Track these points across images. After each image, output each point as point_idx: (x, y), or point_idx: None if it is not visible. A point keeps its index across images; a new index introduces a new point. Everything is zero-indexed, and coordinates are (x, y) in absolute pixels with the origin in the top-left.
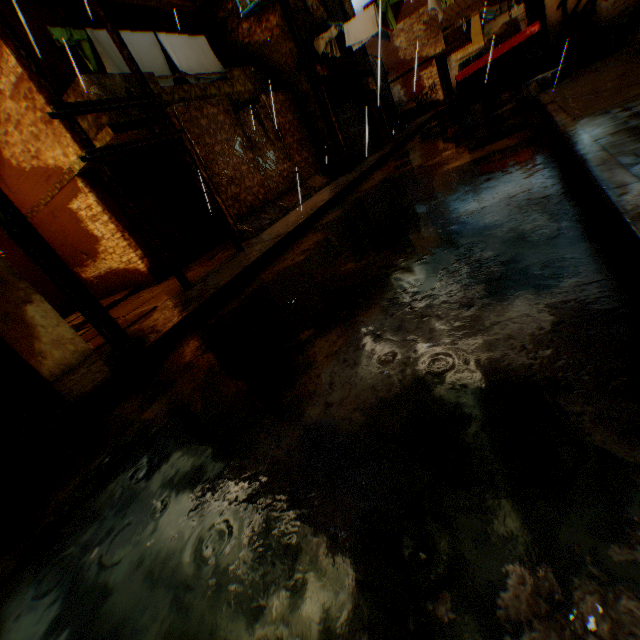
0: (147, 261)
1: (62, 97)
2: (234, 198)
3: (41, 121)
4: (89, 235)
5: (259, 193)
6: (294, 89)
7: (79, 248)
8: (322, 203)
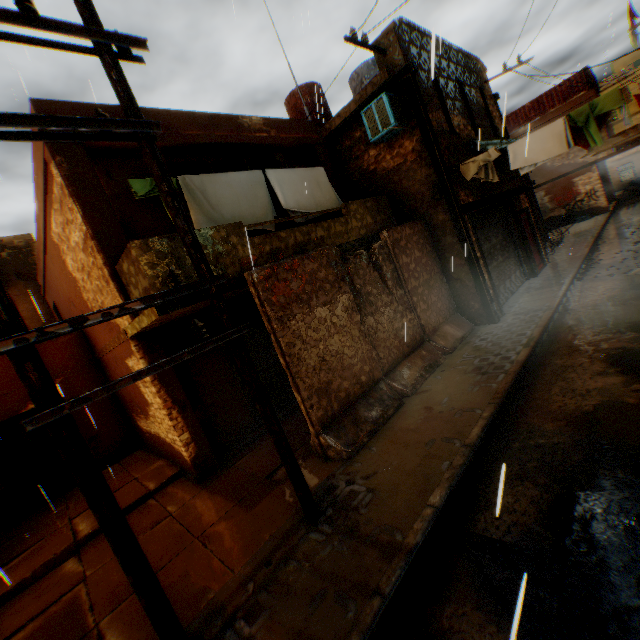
0: (193, 447)
1: (19, 318)
2: (322, 390)
3: (103, 277)
4: (141, 394)
5: (362, 372)
6: (426, 217)
7: (134, 399)
8: (473, 432)
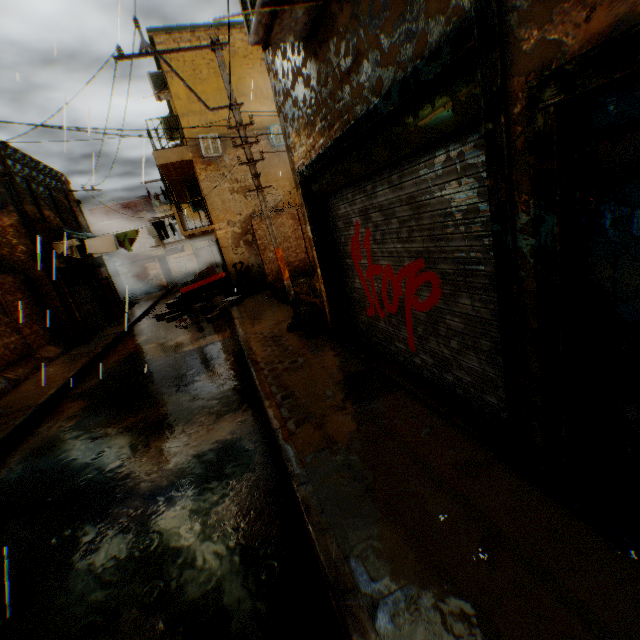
0: None
1: None
2: None
3: None
4: None
5: None
6: (27, 272)
7: None
8: (72, 374)
